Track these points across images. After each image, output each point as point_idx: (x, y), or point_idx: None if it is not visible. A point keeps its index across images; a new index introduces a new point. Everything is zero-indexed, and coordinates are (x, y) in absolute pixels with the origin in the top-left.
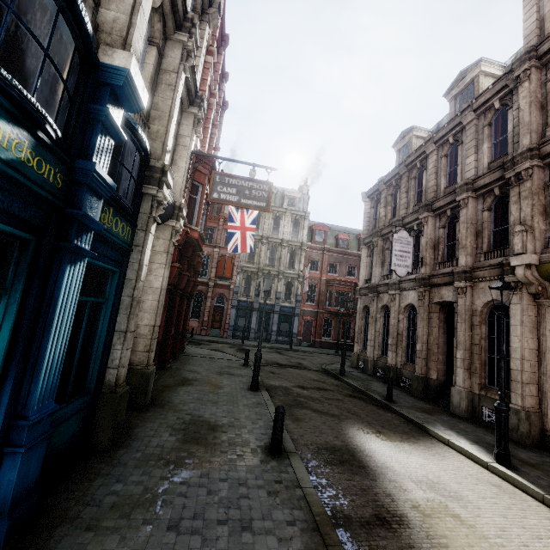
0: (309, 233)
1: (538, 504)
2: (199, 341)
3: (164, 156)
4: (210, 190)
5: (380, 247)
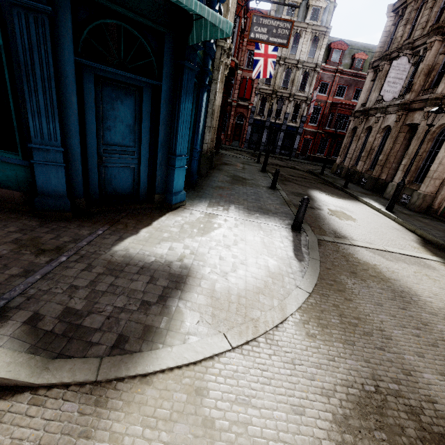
0: (326, 52)
1: (390, 220)
2: (225, 148)
3: (227, 15)
4: (249, 31)
5: (384, 71)
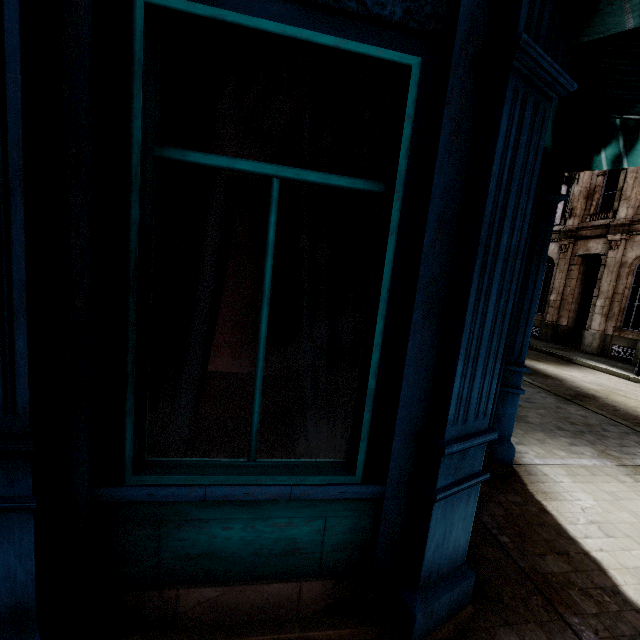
0: None
1: None
2: None
3: None
4: None
5: None
